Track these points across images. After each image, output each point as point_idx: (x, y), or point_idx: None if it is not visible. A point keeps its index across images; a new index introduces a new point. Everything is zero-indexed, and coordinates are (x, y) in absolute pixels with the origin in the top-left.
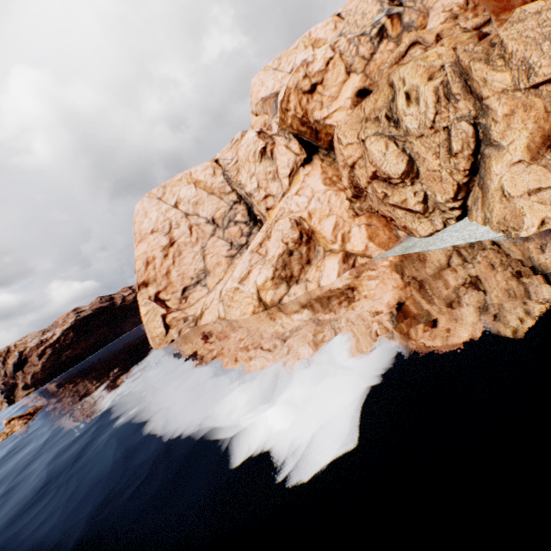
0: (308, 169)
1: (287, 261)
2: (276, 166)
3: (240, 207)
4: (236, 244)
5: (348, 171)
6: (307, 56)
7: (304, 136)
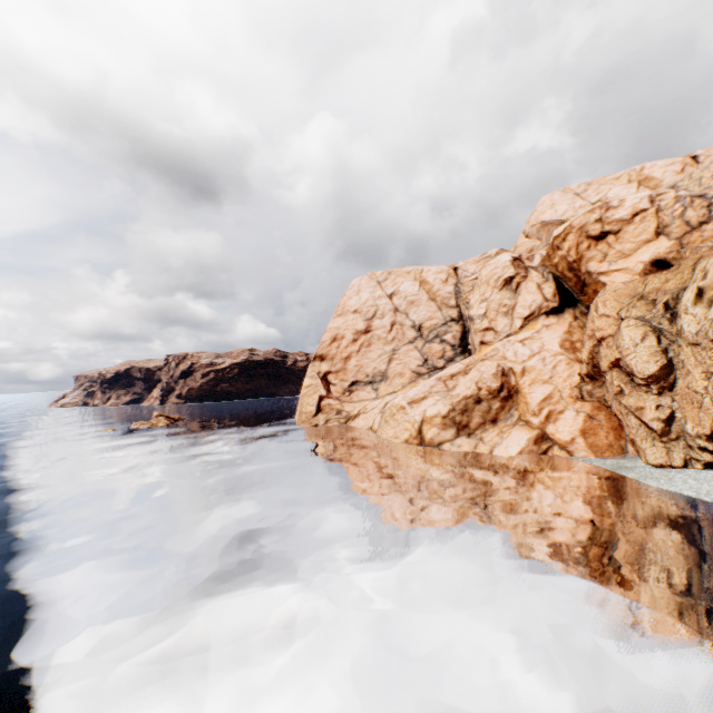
0: (552, 320)
1: (470, 407)
2: (516, 302)
3: (456, 326)
4: (430, 363)
5: (592, 344)
6: (626, 192)
7: (566, 282)
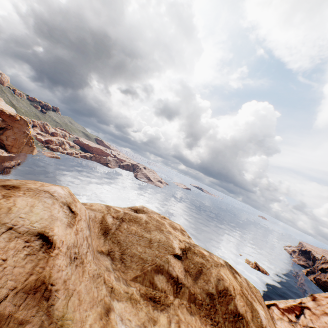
0: None
1: None
2: None
3: None
4: None
5: None
6: None
7: None
